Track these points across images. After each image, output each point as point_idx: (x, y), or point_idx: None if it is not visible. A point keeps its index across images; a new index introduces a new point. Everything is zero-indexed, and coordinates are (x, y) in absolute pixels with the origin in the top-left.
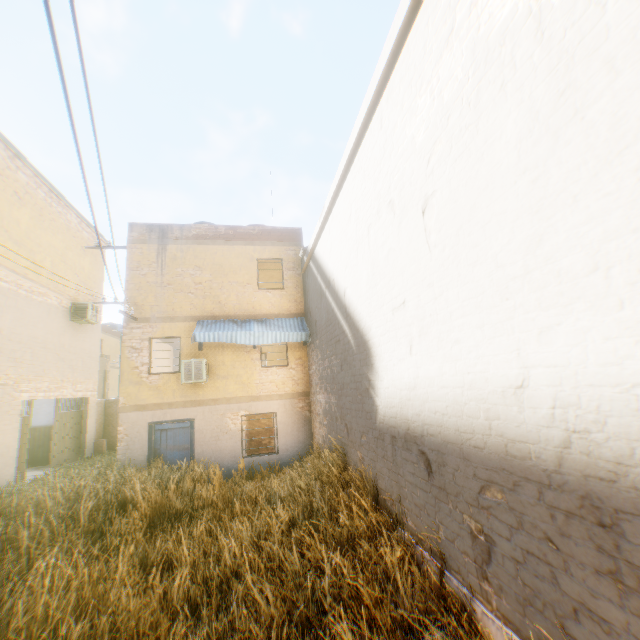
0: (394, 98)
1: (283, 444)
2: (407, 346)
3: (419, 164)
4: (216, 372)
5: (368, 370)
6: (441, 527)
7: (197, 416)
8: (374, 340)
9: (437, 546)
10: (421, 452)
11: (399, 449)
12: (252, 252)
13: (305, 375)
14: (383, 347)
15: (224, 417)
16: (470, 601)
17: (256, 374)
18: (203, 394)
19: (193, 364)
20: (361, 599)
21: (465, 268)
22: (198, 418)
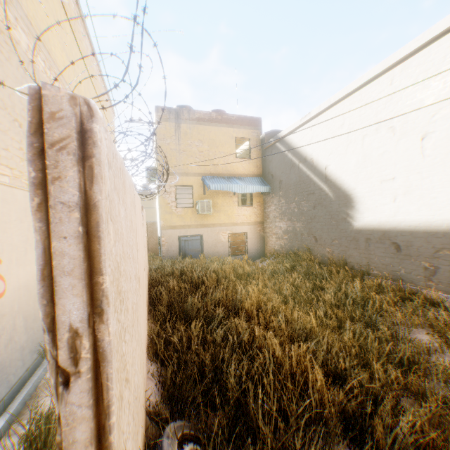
0: (408, 73)
1: (250, 250)
2: (391, 198)
3: (424, 115)
4: (213, 208)
5: (347, 209)
6: (402, 269)
7: (204, 233)
8: (357, 194)
9: (399, 276)
10: (392, 243)
11: (372, 243)
12: (232, 132)
13: (262, 212)
14: (367, 198)
15: (218, 234)
16: (418, 290)
17: (235, 210)
18: (207, 221)
19: (205, 203)
20: (369, 295)
21: (448, 169)
22: (205, 234)
